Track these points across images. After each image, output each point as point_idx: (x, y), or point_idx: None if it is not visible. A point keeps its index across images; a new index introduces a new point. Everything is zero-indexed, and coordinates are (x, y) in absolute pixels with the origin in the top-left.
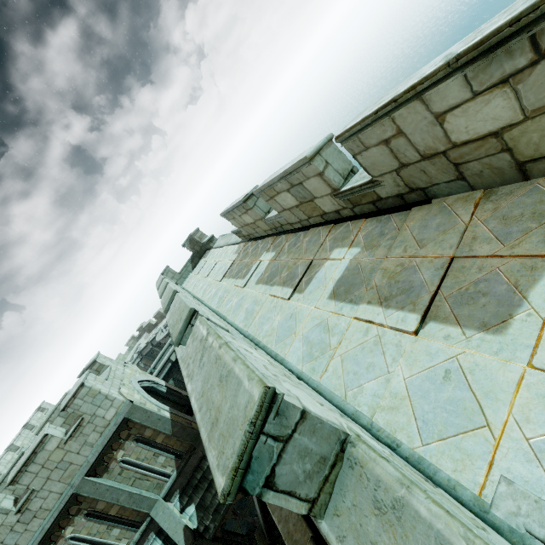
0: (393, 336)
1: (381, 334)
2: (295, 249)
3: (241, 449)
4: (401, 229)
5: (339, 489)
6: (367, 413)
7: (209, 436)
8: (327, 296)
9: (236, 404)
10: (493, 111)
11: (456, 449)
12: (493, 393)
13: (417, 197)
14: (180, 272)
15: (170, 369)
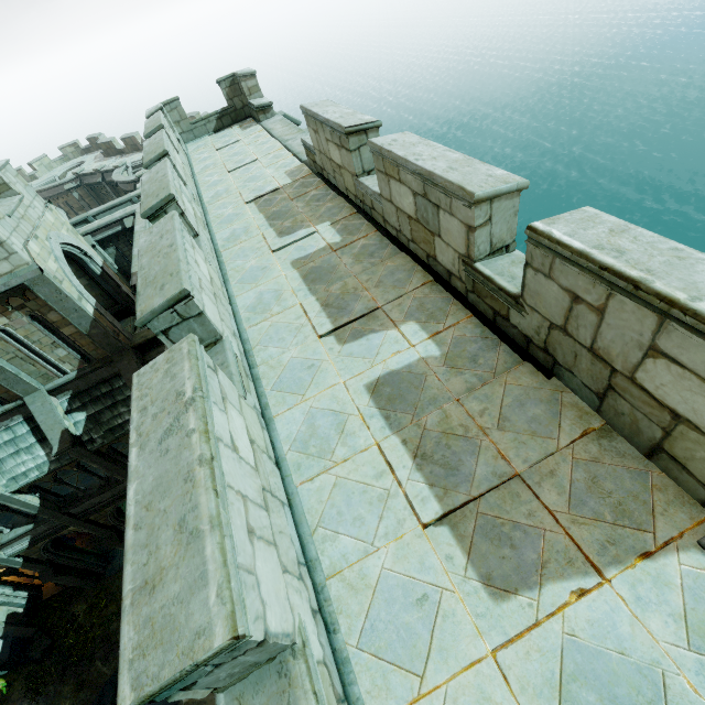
0: (402, 508)
1: (392, 492)
2: (367, 263)
3: (169, 682)
4: (497, 379)
5: (255, 681)
6: (326, 568)
7: (134, 595)
8: (366, 382)
9: (187, 606)
10: (704, 406)
11: (383, 675)
12: (447, 654)
13: (543, 359)
14: (192, 122)
15: (118, 234)
